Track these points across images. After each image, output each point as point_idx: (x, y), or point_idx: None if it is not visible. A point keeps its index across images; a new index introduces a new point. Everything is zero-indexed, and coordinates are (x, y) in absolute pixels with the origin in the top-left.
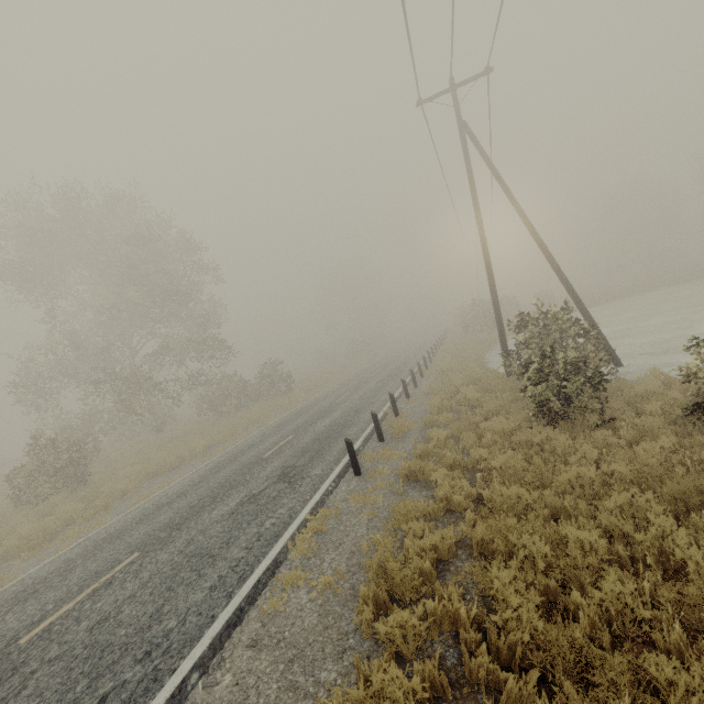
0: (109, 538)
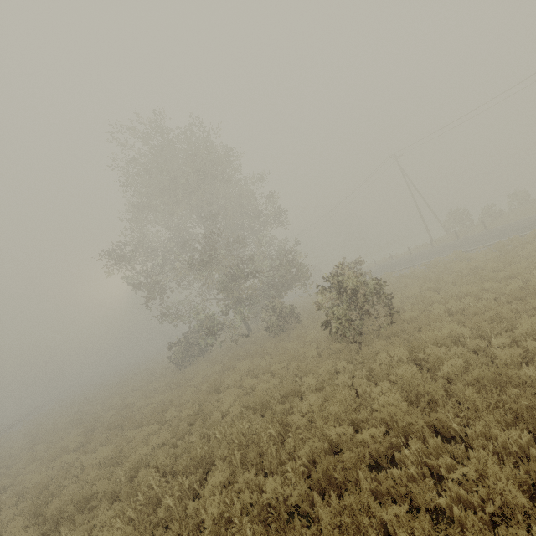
0: (490, 238)
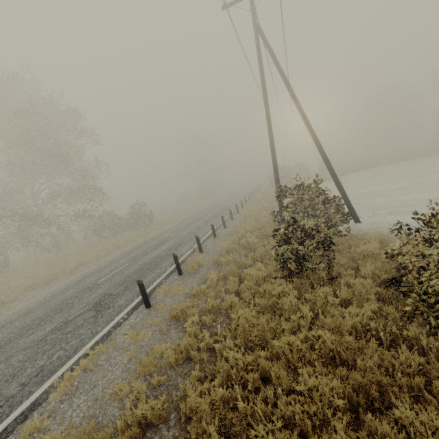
0: None
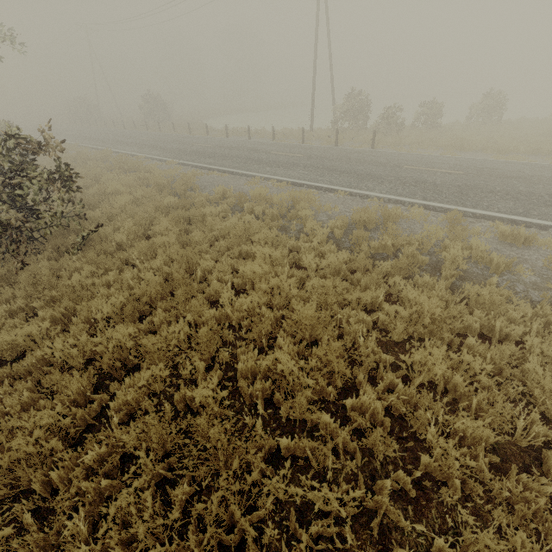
0: (365, 177)
